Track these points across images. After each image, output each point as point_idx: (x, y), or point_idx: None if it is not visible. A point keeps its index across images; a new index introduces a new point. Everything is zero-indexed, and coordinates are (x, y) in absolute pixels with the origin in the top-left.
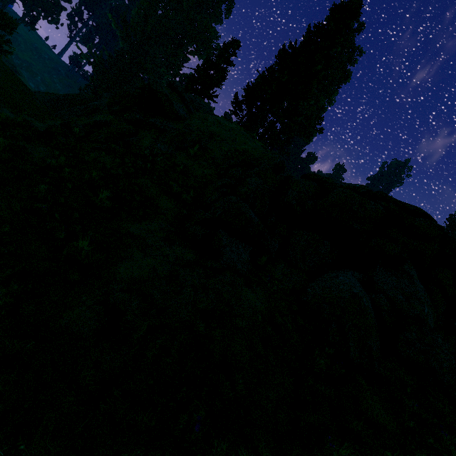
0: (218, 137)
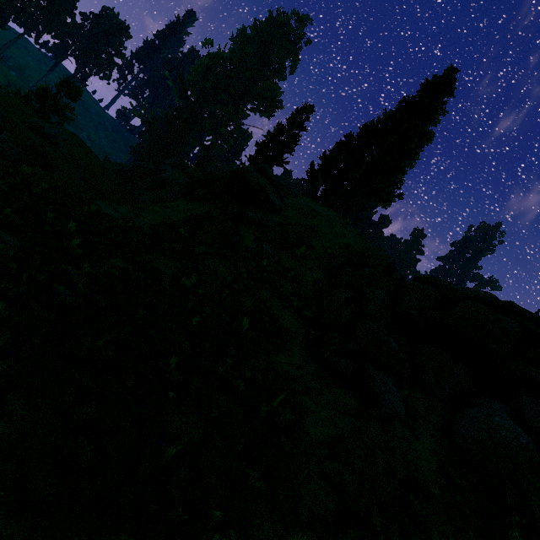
0: (318, 231)
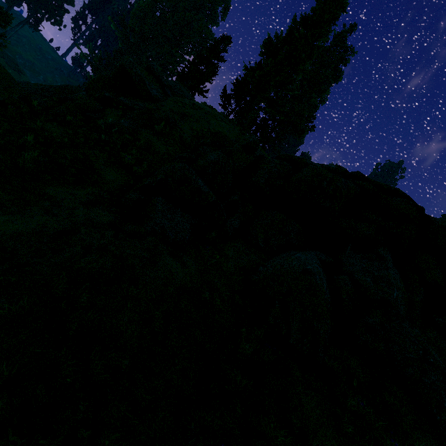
0: (190, 117)
